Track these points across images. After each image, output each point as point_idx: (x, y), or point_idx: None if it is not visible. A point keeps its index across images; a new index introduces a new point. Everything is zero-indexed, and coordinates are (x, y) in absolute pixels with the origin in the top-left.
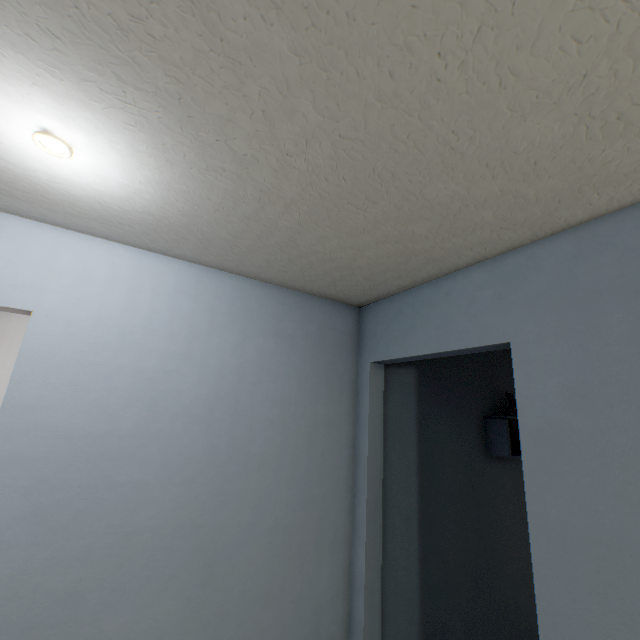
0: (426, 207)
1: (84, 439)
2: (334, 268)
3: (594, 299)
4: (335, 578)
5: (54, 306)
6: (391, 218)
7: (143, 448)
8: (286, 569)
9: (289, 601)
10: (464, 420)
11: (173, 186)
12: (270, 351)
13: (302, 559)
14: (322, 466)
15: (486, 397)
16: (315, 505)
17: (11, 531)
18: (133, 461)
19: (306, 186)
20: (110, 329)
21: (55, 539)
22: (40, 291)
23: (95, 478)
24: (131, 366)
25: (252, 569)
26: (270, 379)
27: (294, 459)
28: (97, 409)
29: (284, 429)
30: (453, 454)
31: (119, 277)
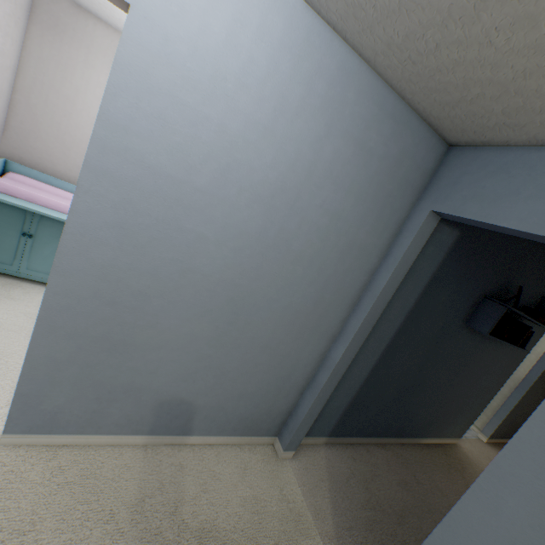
0: None
1: (164, 179)
2: (482, 80)
3: None
4: (314, 354)
5: (153, 7)
6: None
7: (210, 208)
8: (285, 336)
9: (279, 355)
10: (467, 292)
11: None
12: (344, 159)
13: (298, 335)
14: (340, 281)
15: (498, 282)
16: (322, 306)
17: (103, 233)
18: (200, 216)
19: None
20: (204, 66)
21: (134, 252)
22: None
23: (168, 217)
24: (216, 121)
25: (263, 327)
26: (333, 188)
27: (322, 266)
28: (179, 154)
29: (325, 239)
30: (441, 313)
31: None
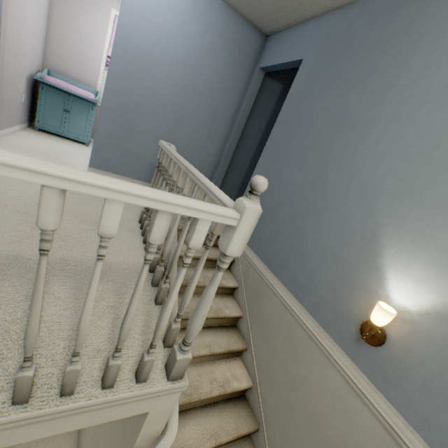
0: None
1: (142, 51)
2: (254, 1)
3: (330, 42)
4: (217, 150)
5: None
6: None
7: (160, 65)
8: (201, 137)
9: (199, 147)
10: None
11: None
12: (215, 43)
13: (207, 137)
14: (223, 108)
15: None
16: (217, 121)
17: (121, 74)
18: (157, 68)
19: None
20: (153, 2)
21: (133, 84)
22: None
23: (145, 68)
24: (159, 25)
25: (190, 130)
26: (212, 58)
27: (213, 99)
28: (146, 40)
29: (212, 84)
30: None
31: None
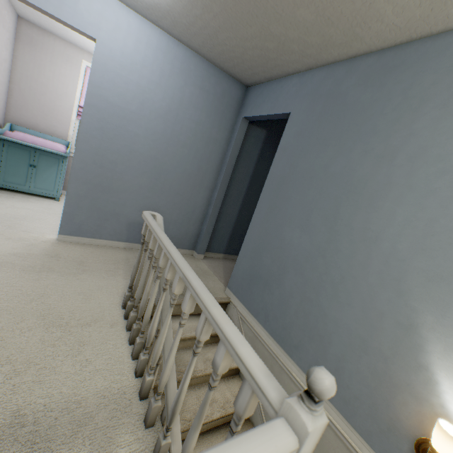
0: (271, 36)
1: (117, 108)
2: (234, 57)
3: (319, 98)
4: (204, 200)
5: (105, 40)
6: (258, 37)
7: (138, 120)
8: (186, 188)
9: (185, 199)
10: None
11: None
12: (196, 96)
13: (193, 188)
14: (208, 157)
15: None
16: (202, 171)
17: (95, 133)
18: (135, 124)
19: (223, 10)
20: (127, 60)
21: (108, 142)
22: (99, 29)
23: (121, 125)
24: (135, 82)
25: (174, 182)
26: (194, 110)
27: (197, 150)
28: (122, 97)
29: (196, 135)
30: None
31: (132, 31)
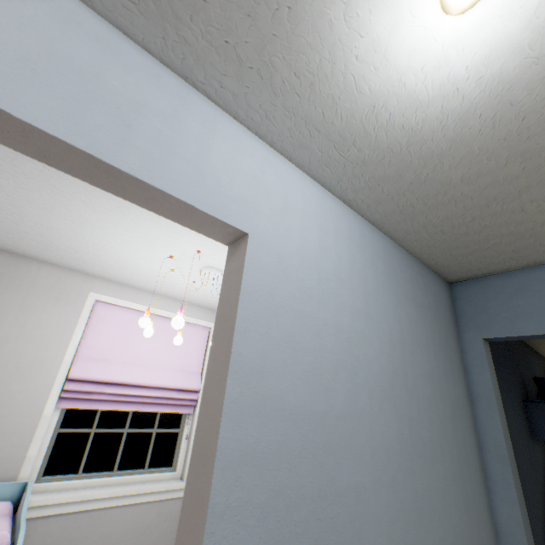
0: None
1: (307, 422)
2: (503, 233)
3: None
4: None
5: (265, 232)
6: None
7: (354, 435)
8: None
9: None
10: (515, 403)
11: (510, 91)
12: (413, 319)
13: None
14: (465, 455)
15: (518, 381)
16: (470, 506)
17: None
18: (349, 455)
19: None
20: (311, 272)
21: None
22: (252, 210)
23: (322, 483)
24: (331, 322)
25: None
26: (419, 350)
27: (449, 447)
28: (313, 377)
29: (437, 410)
30: (519, 439)
31: (310, 212)
